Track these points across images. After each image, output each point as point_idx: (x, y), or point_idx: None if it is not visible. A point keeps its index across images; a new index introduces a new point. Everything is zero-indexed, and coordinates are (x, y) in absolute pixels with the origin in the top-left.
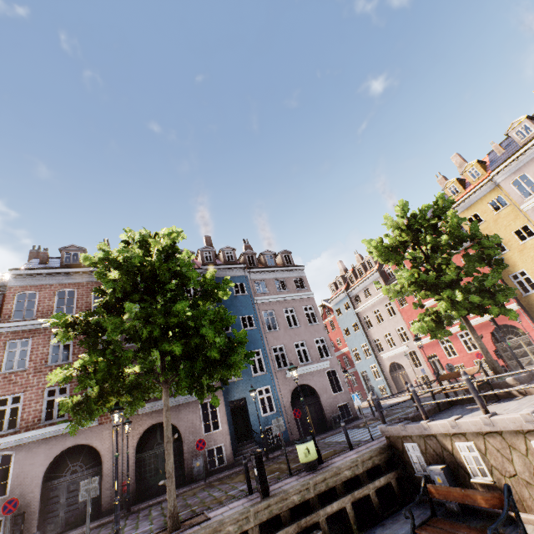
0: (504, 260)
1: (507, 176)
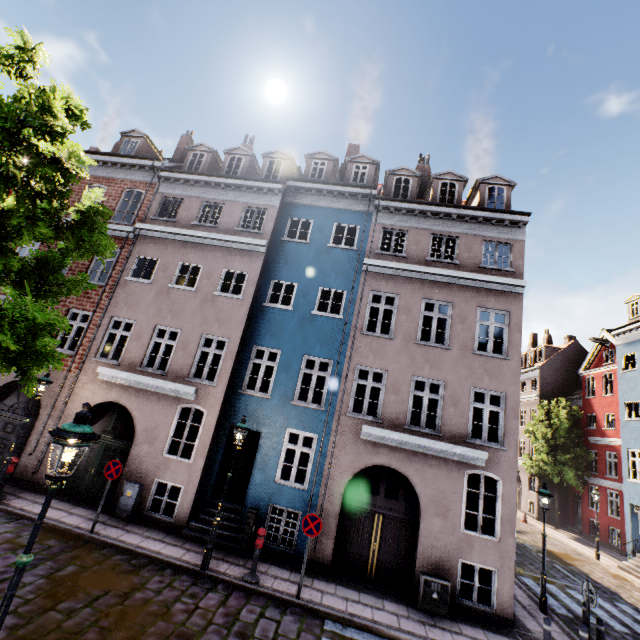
0: None
1: None
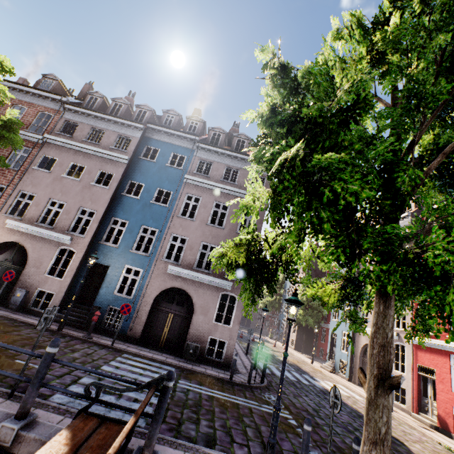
0: None
1: None
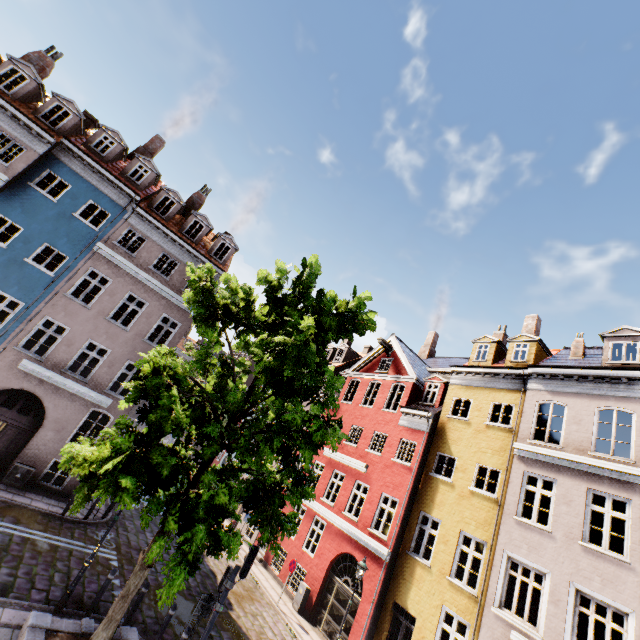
0: (436, 488)
1: (545, 390)
